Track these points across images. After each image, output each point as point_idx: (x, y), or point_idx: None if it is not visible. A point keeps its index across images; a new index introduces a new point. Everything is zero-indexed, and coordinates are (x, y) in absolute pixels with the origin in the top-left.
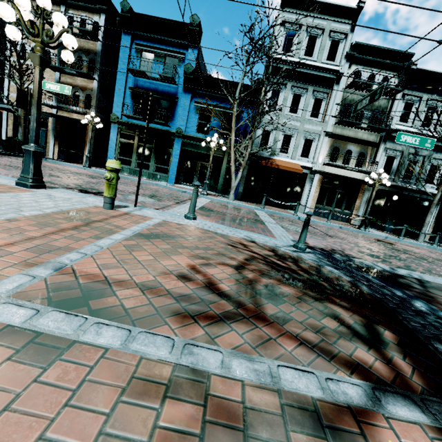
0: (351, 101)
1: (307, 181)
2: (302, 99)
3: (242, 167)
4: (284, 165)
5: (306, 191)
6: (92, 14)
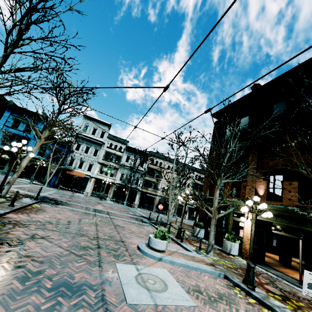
0: (109, 152)
1: (89, 181)
2: (90, 148)
3: (53, 173)
4: (76, 173)
5: (88, 185)
6: None
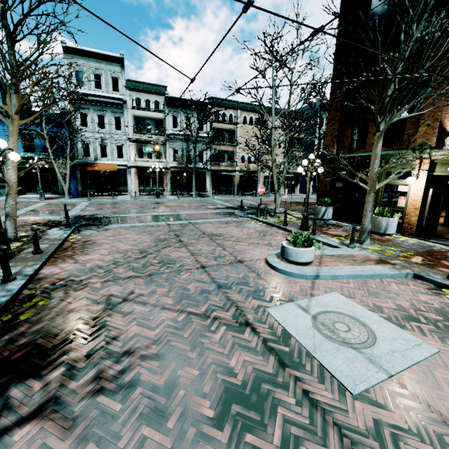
0: (140, 117)
1: (128, 174)
2: (106, 118)
3: (67, 176)
4: (103, 167)
5: (130, 181)
6: None
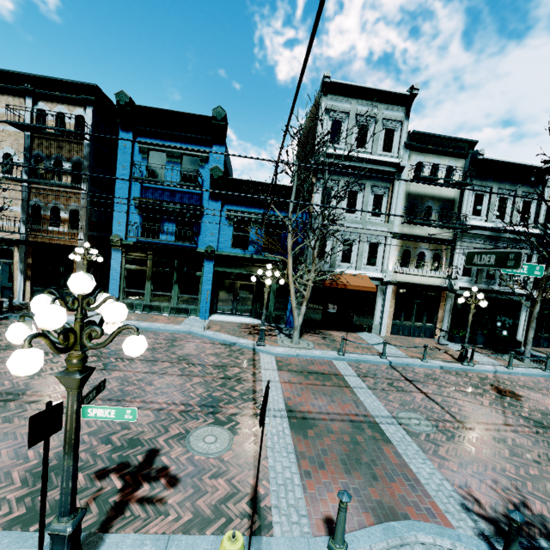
0: (416, 195)
1: (379, 294)
2: (359, 195)
3: (305, 299)
4: (352, 283)
5: (379, 306)
6: (74, 105)
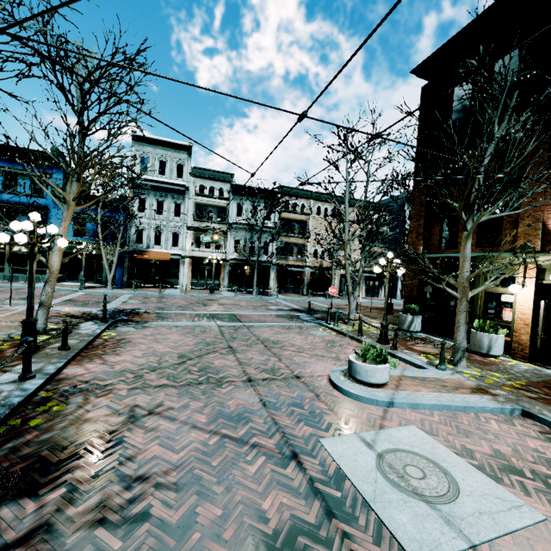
0: (202, 204)
1: (181, 264)
2: (165, 204)
3: (114, 263)
4: (154, 256)
5: (182, 272)
6: None
